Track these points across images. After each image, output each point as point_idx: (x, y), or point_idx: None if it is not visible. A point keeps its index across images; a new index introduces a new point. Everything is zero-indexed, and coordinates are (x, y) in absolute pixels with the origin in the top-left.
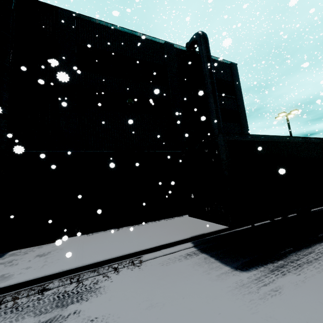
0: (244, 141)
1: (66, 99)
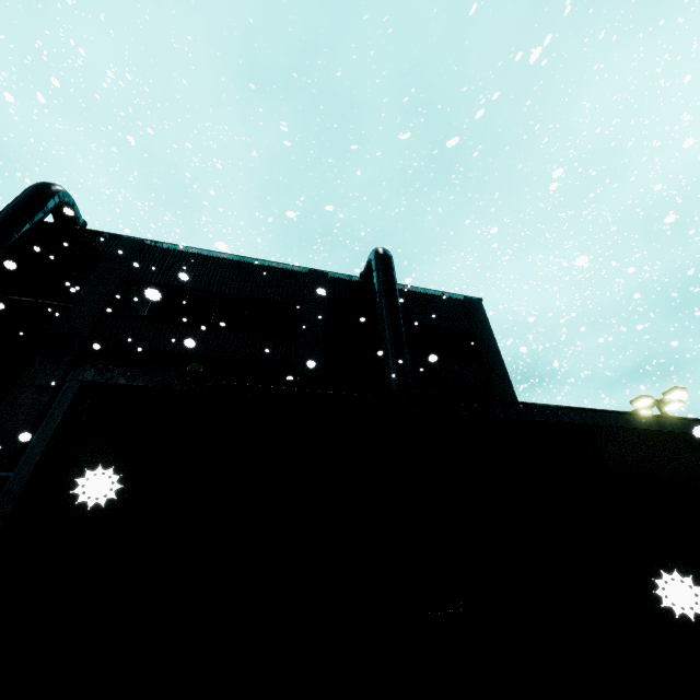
0: (170, 390)
1: (49, 363)
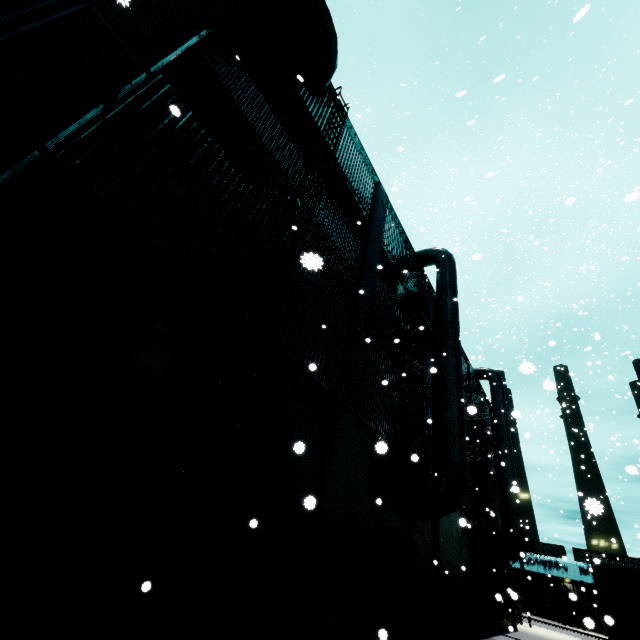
0: None
1: None
